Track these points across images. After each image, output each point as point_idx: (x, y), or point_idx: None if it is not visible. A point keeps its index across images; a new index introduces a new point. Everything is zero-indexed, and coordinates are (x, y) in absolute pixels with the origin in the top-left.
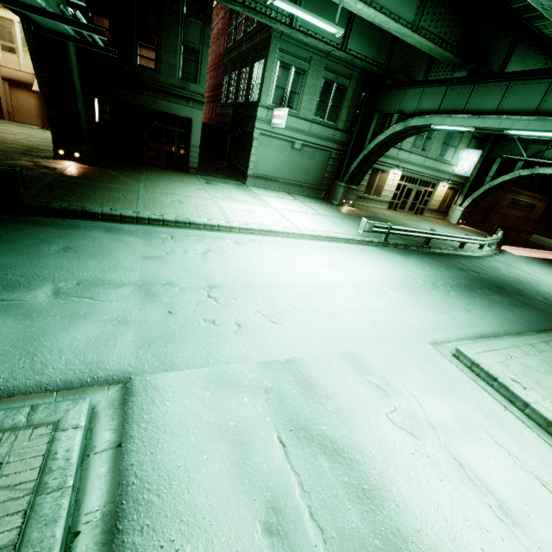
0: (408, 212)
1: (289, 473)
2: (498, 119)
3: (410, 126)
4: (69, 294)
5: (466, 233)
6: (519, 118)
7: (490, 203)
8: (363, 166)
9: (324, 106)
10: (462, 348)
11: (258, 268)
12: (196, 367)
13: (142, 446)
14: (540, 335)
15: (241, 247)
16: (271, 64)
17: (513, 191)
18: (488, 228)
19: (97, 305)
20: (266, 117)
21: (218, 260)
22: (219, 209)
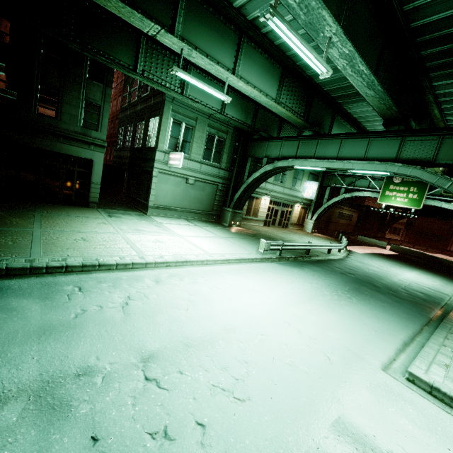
0: (278, 227)
1: None
2: (342, 162)
3: (278, 166)
4: None
5: (321, 239)
6: (356, 162)
7: (327, 216)
8: (244, 195)
9: (210, 152)
10: (413, 369)
11: (190, 312)
12: None
13: None
14: (436, 330)
15: (163, 286)
16: (165, 120)
17: (338, 207)
18: (330, 234)
19: None
20: (164, 159)
21: (144, 312)
22: (129, 243)
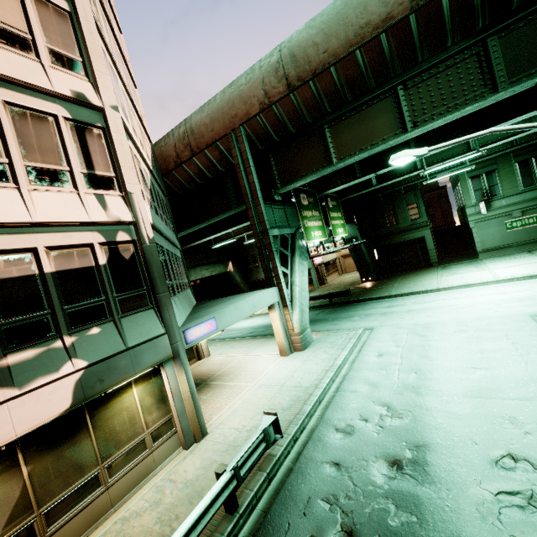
0: None
1: (404, 338)
2: None
3: None
4: (362, 317)
5: None
6: None
7: None
8: None
9: (529, 177)
10: None
11: (439, 302)
12: (391, 326)
13: (372, 334)
14: None
15: (437, 296)
16: (463, 183)
17: None
18: None
19: (368, 318)
20: (475, 211)
21: (419, 303)
22: (437, 282)
